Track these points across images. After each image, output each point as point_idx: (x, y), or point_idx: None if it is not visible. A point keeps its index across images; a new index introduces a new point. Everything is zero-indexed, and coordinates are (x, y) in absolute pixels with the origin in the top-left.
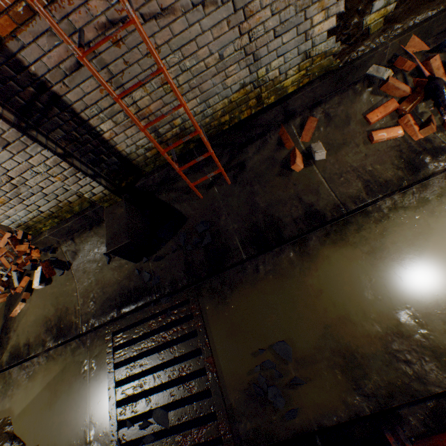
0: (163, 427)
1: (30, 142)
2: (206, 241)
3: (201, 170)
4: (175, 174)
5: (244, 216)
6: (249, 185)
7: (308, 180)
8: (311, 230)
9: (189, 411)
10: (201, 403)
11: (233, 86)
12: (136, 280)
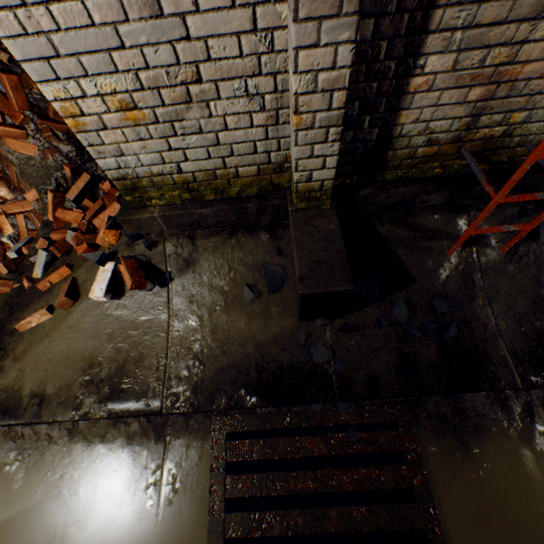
0: None
1: (350, 6)
2: (451, 332)
3: (465, 212)
4: (421, 201)
5: (520, 313)
6: (535, 266)
7: None
8: None
9: None
10: None
11: None
12: (295, 352)
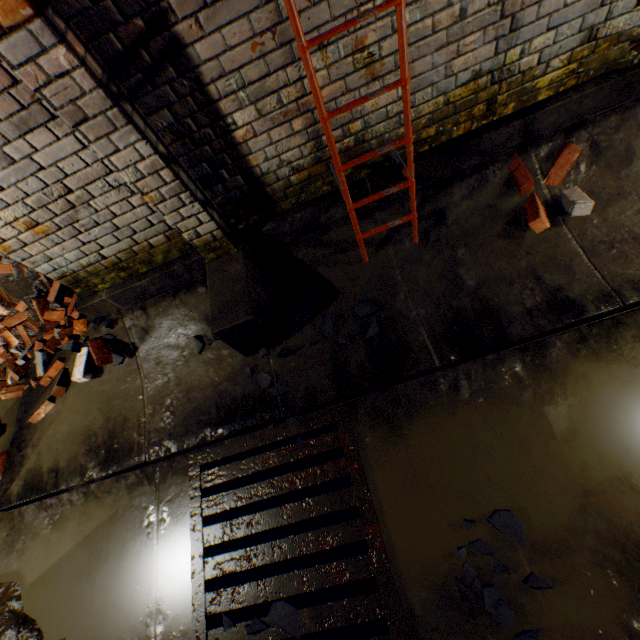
0: (288, 634)
1: (121, 122)
2: (372, 332)
3: (371, 216)
4: (327, 219)
5: (438, 297)
6: (448, 248)
7: (552, 249)
8: (556, 330)
9: (336, 612)
10: (358, 600)
11: (462, 73)
12: (246, 384)
